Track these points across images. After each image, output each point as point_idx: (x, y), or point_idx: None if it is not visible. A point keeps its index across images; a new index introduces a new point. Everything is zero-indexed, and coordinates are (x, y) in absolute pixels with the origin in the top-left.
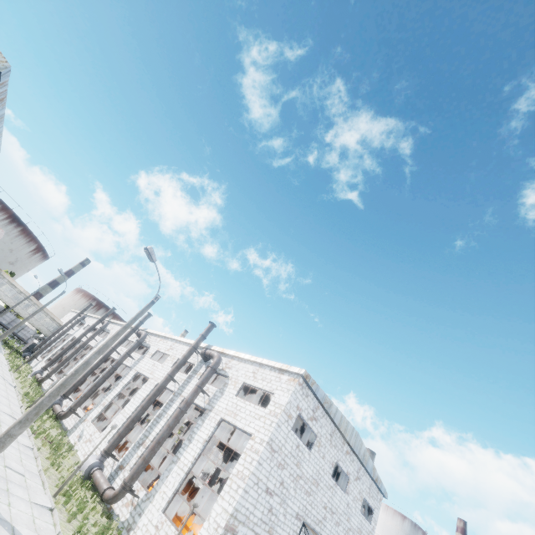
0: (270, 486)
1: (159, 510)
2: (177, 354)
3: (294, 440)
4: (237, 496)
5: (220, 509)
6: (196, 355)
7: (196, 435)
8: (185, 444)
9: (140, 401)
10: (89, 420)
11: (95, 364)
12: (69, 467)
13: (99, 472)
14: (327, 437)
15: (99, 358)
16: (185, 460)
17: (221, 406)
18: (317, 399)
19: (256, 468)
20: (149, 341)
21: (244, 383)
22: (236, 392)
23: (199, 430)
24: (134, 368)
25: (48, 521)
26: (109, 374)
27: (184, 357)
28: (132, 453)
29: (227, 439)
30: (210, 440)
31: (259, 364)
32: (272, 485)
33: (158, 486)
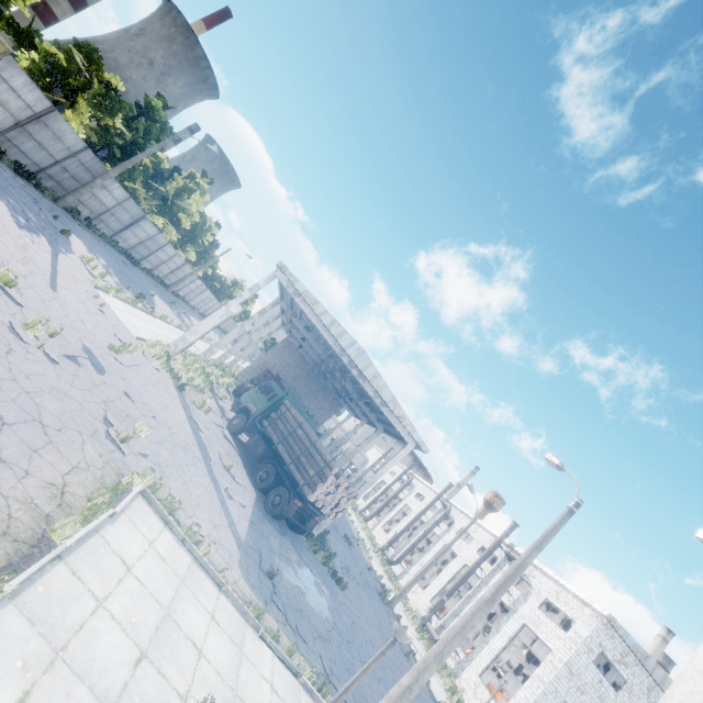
0: (568, 701)
1: (476, 673)
2: (481, 540)
3: (596, 674)
4: (537, 692)
5: (523, 695)
6: (499, 549)
7: (502, 628)
8: (494, 631)
9: (451, 575)
10: (411, 573)
11: (410, 523)
12: (412, 612)
13: (430, 624)
14: (642, 689)
15: (410, 514)
16: (494, 645)
17: (524, 612)
18: (626, 645)
19: (554, 679)
20: (453, 514)
21: (546, 598)
22: (539, 605)
23: (505, 625)
24: (442, 538)
25: (420, 646)
26: (422, 538)
27: (489, 550)
28: (450, 619)
29: (532, 637)
30: (514, 638)
31: (562, 585)
32: (571, 702)
33: (474, 655)
